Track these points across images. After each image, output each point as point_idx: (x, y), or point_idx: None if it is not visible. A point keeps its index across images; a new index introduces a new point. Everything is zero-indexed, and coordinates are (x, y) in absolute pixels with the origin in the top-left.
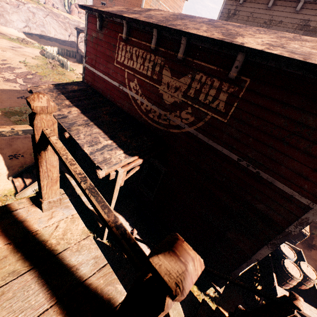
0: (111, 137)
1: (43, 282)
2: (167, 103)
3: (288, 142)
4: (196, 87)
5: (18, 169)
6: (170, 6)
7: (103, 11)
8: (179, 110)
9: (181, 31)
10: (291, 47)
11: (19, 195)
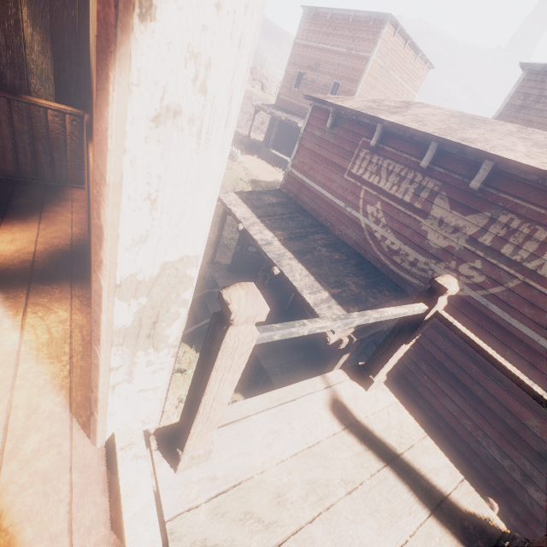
0: (336, 283)
1: (413, 478)
2: (434, 247)
3: None
4: (498, 233)
5: None
6: (405, 77)
7: (346, 107)
8: (455, 261)
9: (486, 153)
10: None
11: None
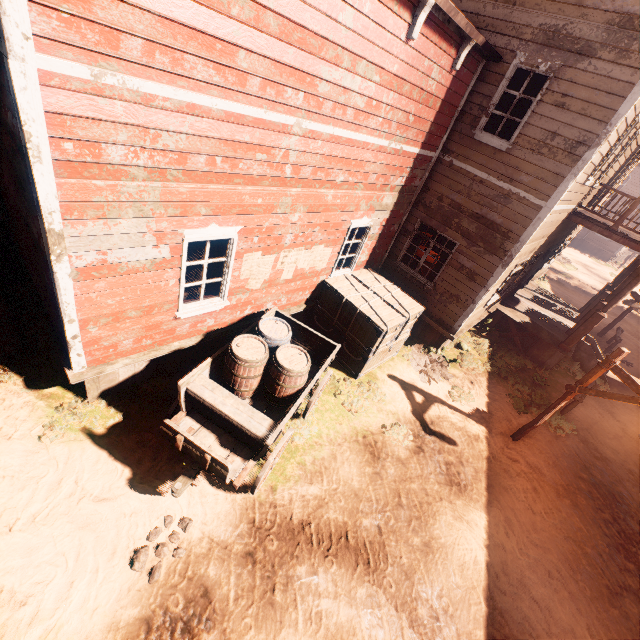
0: None
1: None
2: None
3: None
4: None
5: None
6: None
7: None
8: None
9: None
10: None
11: None
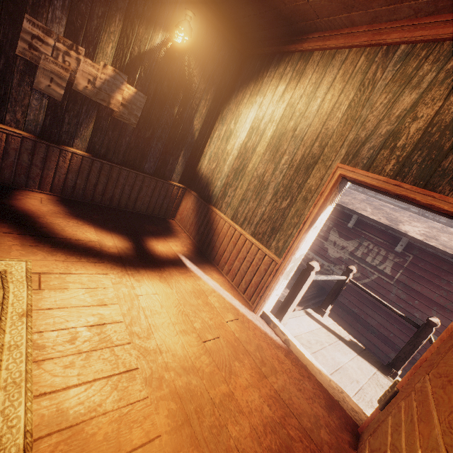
0: None
1: (348, 345)
2: (332, 257)
3: (450, 309)
4: (364, 250)
5: None
6: None
7: None
8: (344, 265)
9: (354, 211)
10: (442, 240)
11: None
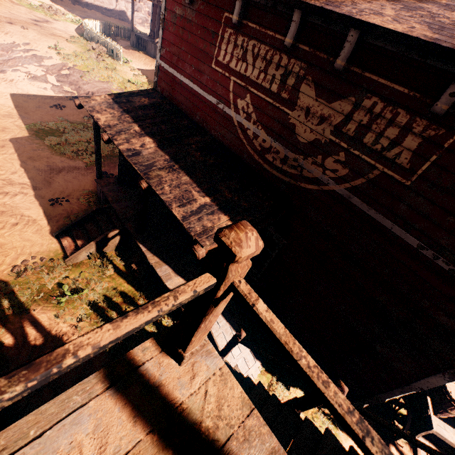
0: (209, 191)
1: None
2: (302, 141)
3: None
4: (362, 120)
5: (64, 221)
6: None
7: None
8: (321, 155)
9: (352, 19)
10: None
11: (69, 260)
